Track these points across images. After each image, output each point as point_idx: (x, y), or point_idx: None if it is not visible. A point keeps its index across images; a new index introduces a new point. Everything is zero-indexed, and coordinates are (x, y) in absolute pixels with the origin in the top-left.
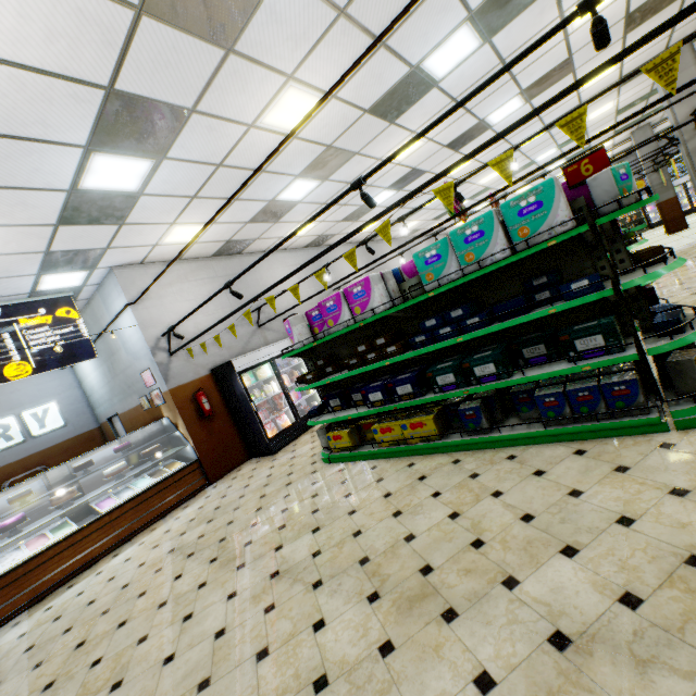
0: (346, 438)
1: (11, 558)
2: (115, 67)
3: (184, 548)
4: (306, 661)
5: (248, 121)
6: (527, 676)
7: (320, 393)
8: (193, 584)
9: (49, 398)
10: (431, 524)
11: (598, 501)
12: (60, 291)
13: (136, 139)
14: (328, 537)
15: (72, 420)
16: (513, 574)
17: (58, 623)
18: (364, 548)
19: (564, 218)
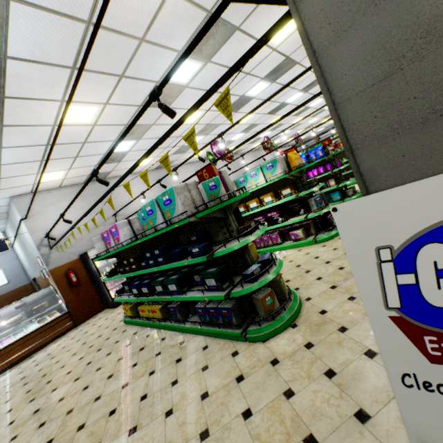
0: (129, 311)
1: None
2: None
3: (28, 377)
4: None
5: (50, 123)
6: None
7: None
8: (8, 408)
9: None
10: (112, 390)
11: (175, 393)
12: None
13: None
14: (75, 387)
15: (13, 279)
16: (102, 442)
17: None
18: (78, 401)
19: (182, 211)
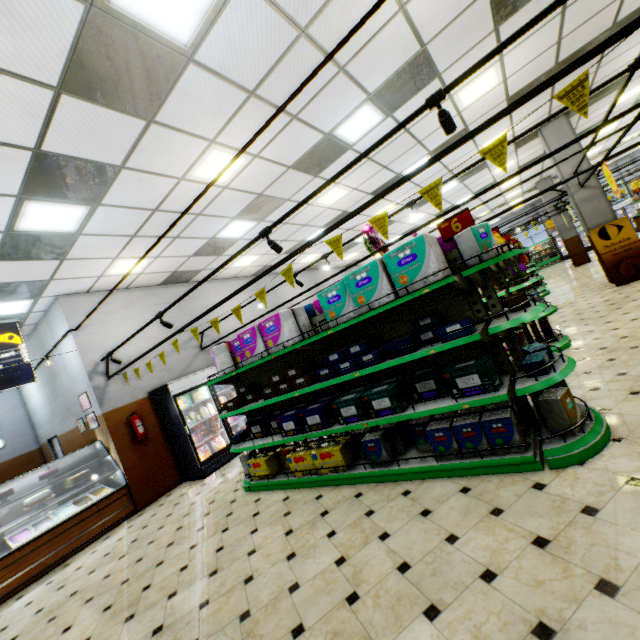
0: (264, 466)
1: None
2: (40, 133)
3: (86, 591)
4: None
5: (178, 175)
6: None
7: None
8: (77, 639)
9: None
10: (317, 571)
11: (469, 550)
12: (5, 318)
13: (69, 190)
14: (221, 583)
15: (11, 441)
16: None
17: None
18: (250, 599)
19: (435, 269)
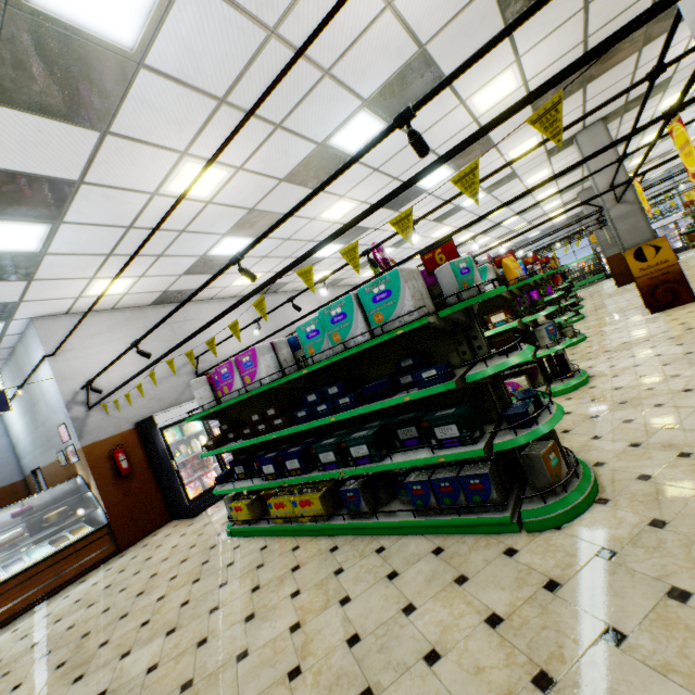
0: (246, 510)
1: None
2: None
3: (46, 643)
4: None
5: (150, 190)
6: None
7: None
8: None
9: None
10: (270, 638)
11: (422, 624)
12: None
13: (22, 207)
14: (175, 645)
15: None
16: None
17: None
18: (197, 666)
19: (411, 307)
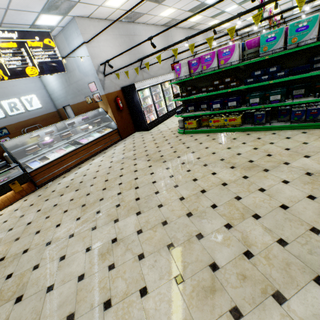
0: (194, 124)
1: (53, 155)
2: None
3: (129, 157)
4: (214, 180)
5: None
6: (300, 180)
7: (166, 107)
8: (145, 166)
9: (31, 92)
10: (246, 151)
11: (315, 145)
12: (44, 27)
13: None
14: (201, 154)
15: (44, 105)
16: (287, 162)
17: (87, 176)
18: (220, 157)
19: None
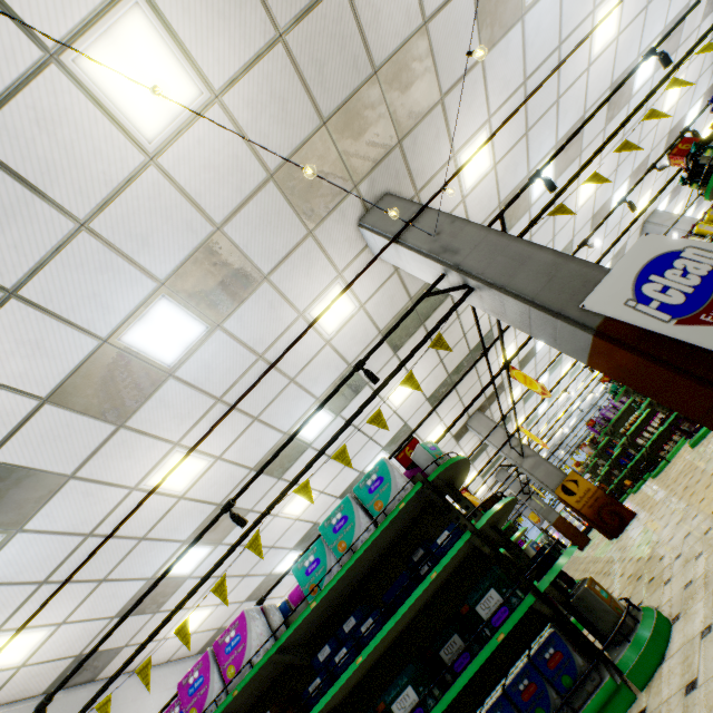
0: None
1: None
2: (1, 441)
3: None
4: None
5: (131, 483)
6: None
7: None
8: None
9: None
10: None
11: None
12: None
13: None
14: None
15: None
16: None
17: None
18: None
19: (403, 483)
